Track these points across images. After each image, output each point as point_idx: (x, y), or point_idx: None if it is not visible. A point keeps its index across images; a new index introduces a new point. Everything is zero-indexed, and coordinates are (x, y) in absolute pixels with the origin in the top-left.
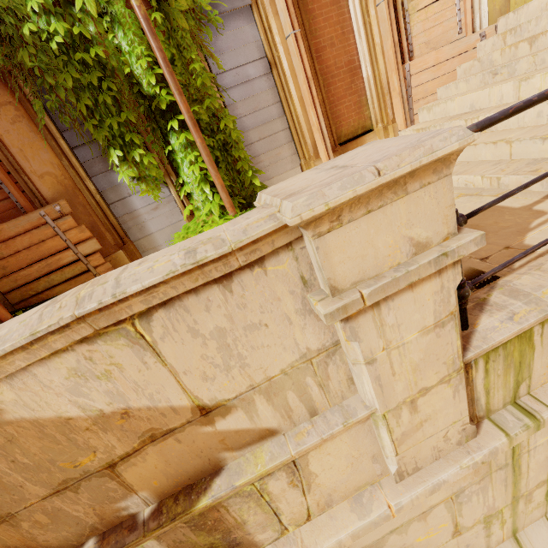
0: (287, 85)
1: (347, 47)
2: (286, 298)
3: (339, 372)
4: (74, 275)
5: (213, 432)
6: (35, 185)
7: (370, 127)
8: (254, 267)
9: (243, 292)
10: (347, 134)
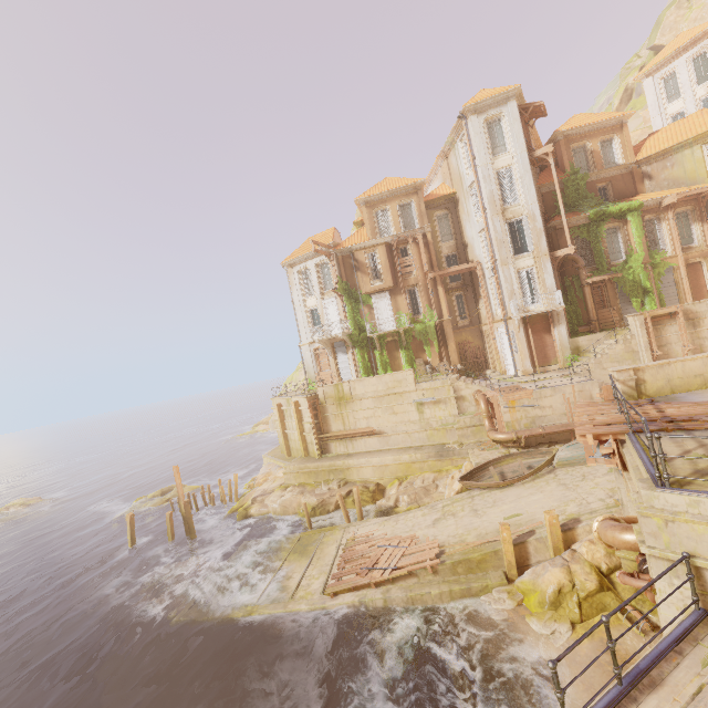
0: (680, 288)
1: (701, 280)
2: (704, 305)
3: (707, 313)
4: (610, 325)
5: (696, 314)
6: (610, 303)
7: None
8: (703, 303)
9: (701, 304)
10: None
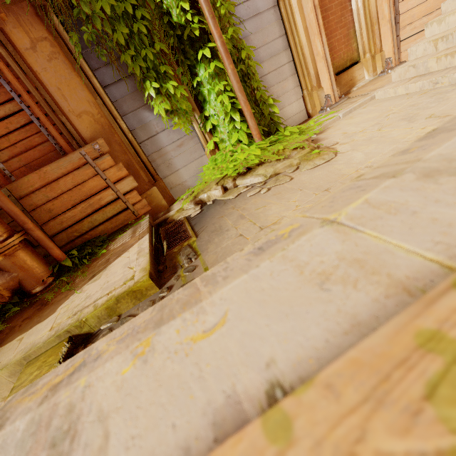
0: (292, 16)
1: None
2: None
3: None
4: (114, 214)
5: None
6: (74, 125)
7: (356, 59)
8: None
9: None
10: (338, 66)
